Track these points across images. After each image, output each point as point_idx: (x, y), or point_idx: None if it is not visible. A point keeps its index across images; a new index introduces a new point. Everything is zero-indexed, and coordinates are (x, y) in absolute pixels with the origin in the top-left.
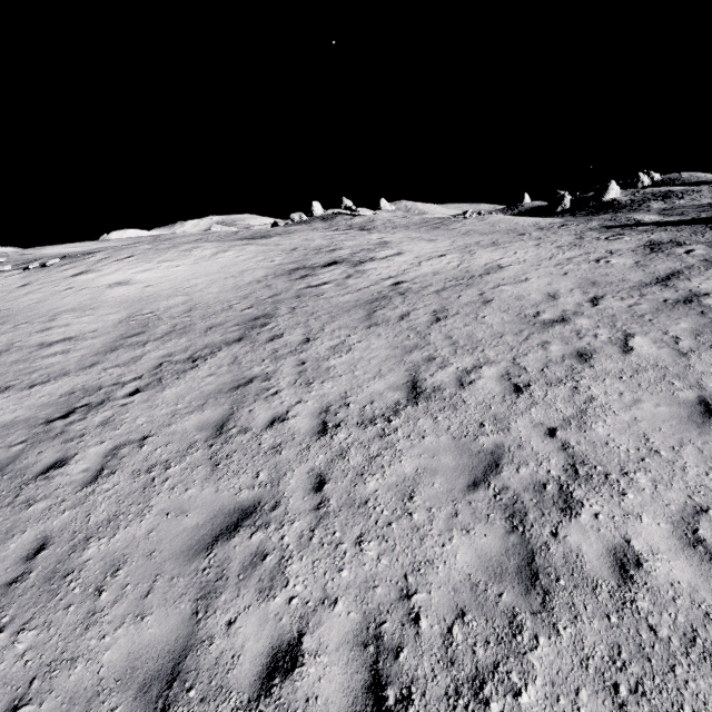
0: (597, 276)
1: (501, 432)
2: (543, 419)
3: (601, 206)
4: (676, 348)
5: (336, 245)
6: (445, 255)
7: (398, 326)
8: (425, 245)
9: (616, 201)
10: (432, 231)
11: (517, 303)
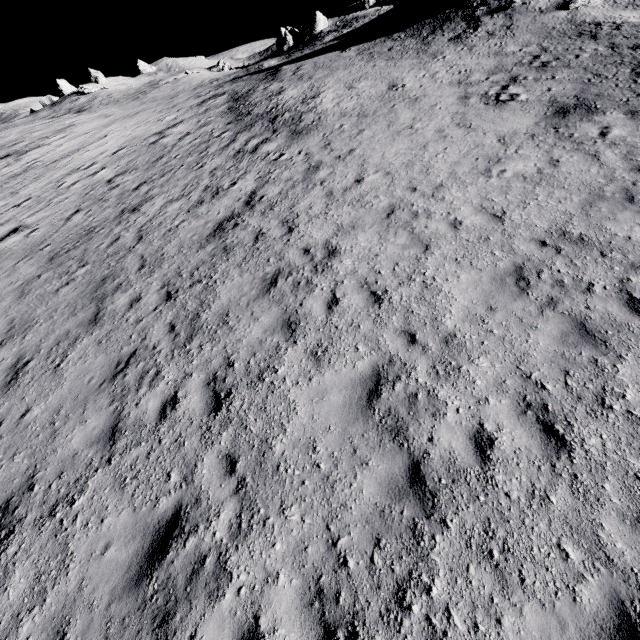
0: (142, 133)
1: (4, 225)
2: (25, 216)
3: (309, 41)
4: (111, 171)
5: (23, 138)
6: (90, 132)
7: (6, 192)
8: (94, 123)
9: (320, 34)
10: (127, 104)
11: (80, 162)
